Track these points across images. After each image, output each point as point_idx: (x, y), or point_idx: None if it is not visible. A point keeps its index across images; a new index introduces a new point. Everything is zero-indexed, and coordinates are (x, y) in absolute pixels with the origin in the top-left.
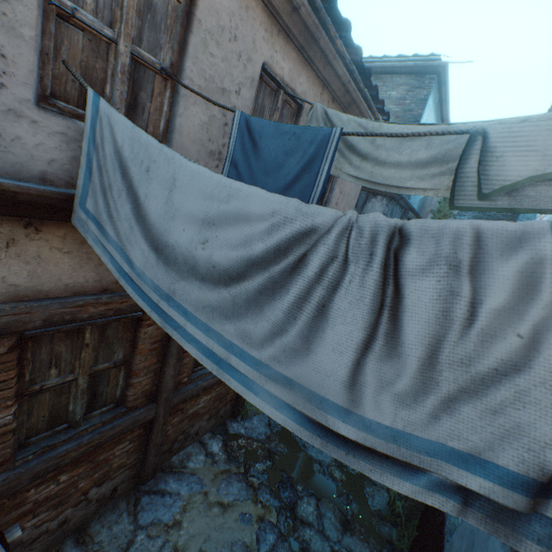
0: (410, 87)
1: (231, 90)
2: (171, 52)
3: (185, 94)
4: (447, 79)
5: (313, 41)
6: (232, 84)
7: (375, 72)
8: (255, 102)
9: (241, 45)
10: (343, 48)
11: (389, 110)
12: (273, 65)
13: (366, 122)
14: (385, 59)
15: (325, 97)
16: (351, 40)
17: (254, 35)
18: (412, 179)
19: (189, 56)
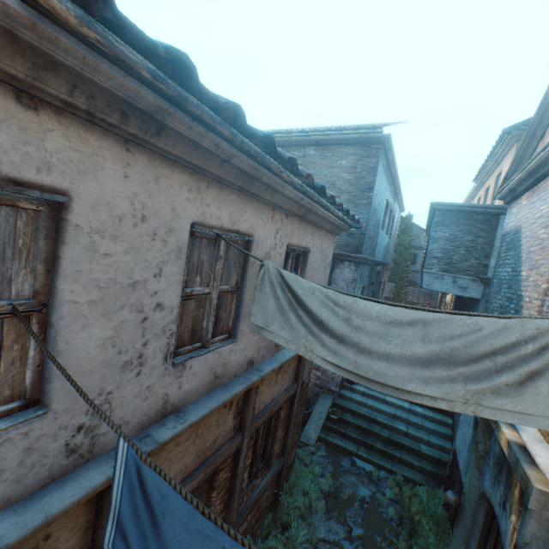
0: (358, 156)
1: (147, 276)
2: (32, 276)
3: (63, 324)
4: (391, 147)
5: (254, 179)
6: (147, 269)
7: (323, 143)
8: (189, 262)
9: (155, 220)
10: (291, 177)
11: (342, 178)
12: (207, 219)
13: (334, 293)
14: (330, 132)
15: (277, 217)
16: (299, 173)
17: (174, 202)
18: (411, 380)
19: (64, 273)
